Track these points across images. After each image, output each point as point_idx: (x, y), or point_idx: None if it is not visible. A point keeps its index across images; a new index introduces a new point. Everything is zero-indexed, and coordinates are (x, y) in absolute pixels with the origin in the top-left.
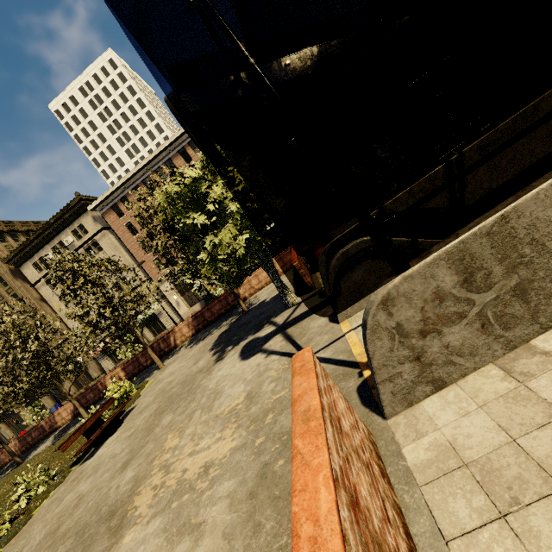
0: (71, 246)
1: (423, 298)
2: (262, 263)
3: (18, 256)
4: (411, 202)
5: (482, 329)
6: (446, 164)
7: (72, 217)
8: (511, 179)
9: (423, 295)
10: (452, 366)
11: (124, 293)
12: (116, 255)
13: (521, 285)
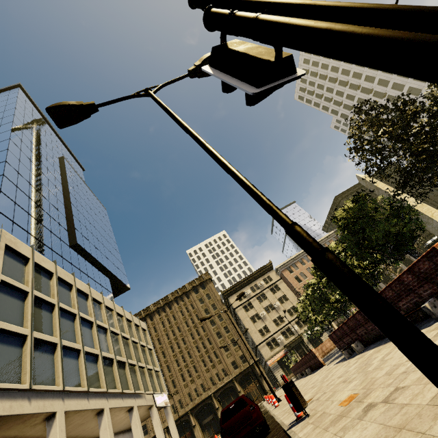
0: (261, 286)
1: None
2: None
3: (231, 290)
4: None
5: None
6: None
7: (265, 272)
8: None
9: None
10: None
11: None
12: (289, 293)
13: None
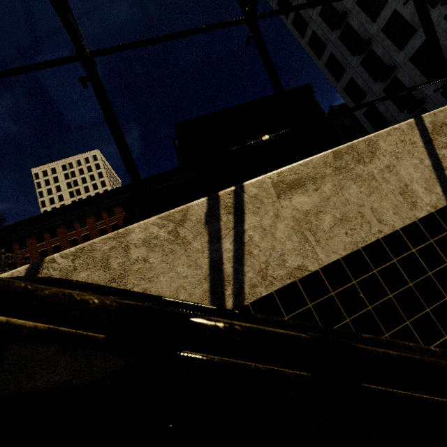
0: None
1: None
2: None
3: None
4: (118, 263)
5: None
6: (210, 198)
7: None
8: (345, 258)
9: None
10: None
11: None
12: None
13: None
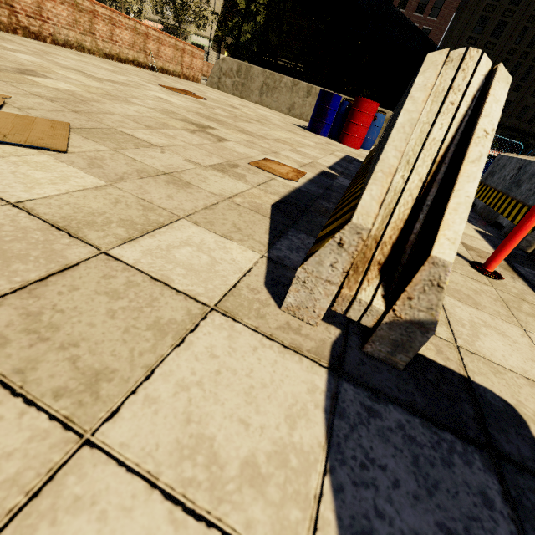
0: None
1: (229, 67)
2: (250, 60)
3: None
4: None
5: (232, 85)
6: None
7: None
8: None
9: (230, 66)
10: (223, 87)
11: (194, 2)
12: None
13: (244, 84)
